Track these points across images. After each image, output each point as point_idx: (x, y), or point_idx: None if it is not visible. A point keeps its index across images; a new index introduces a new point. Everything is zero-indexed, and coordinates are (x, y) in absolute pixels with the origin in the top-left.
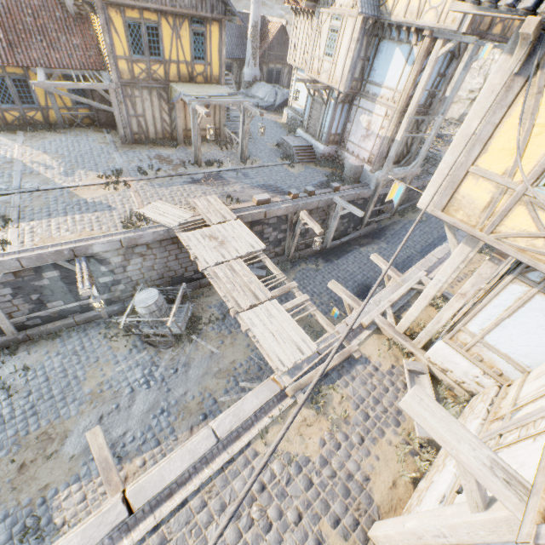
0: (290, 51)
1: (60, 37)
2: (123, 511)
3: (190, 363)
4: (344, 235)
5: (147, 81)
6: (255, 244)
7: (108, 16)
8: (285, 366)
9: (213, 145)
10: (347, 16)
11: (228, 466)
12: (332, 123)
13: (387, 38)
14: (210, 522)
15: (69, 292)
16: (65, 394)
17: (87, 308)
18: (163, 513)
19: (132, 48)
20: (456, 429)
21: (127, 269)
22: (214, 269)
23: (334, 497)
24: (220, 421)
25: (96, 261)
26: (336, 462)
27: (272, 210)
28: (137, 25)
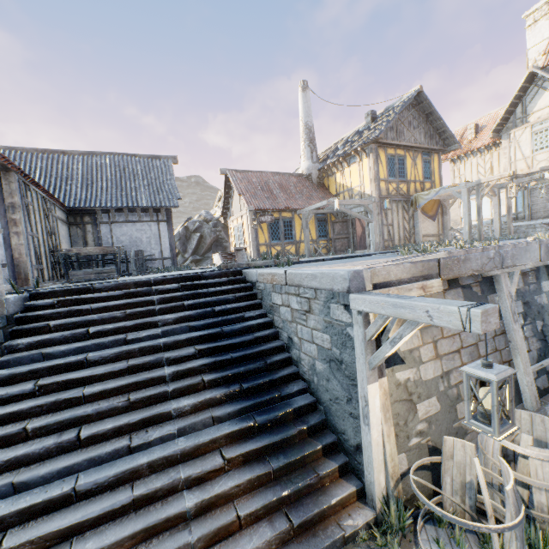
0: None
1: (311, 194)
2: None
3: None
4: None
5: (396, 196)
6: None
7: (377, 154)
8: None
9: None
10: None
11: None
12: None
13: None
14: None
15: None
16: None
17: None
18: None
19: (388, 173)
20: None
21: None
22: None
23: None
24: None
25: None
26: None
27: None
28: (392, 158)
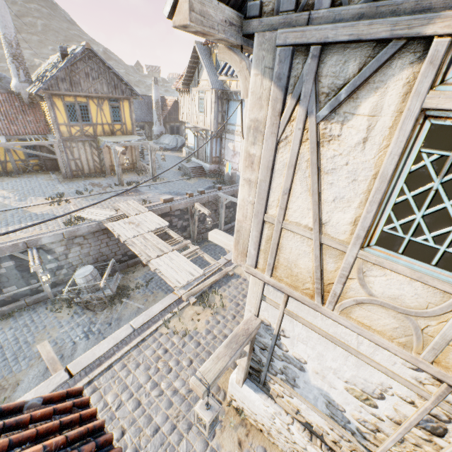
0: (181, 113)
1: (18, 116)
2: (65, 376)
3: (121, 317)
4: (233, 220)
5: (81, 137)
6: (161, 223)
7: (53, 101)
8: (181, 284)
9: (132, 173)
10: (206, 91)
11: (142, 343)
12: (212, 150)
13: (232, 100)
14: (129, 374)
15: (22, 278)
16: (16, 355)
17: (36, 291)
18: (94, 373)
19: (70, 118)
20: (230, 238)
21: (68, 256)
22: (132, 239)
23: (215, 349)
24: (135, 319)
25: (44, 252)
26: (217, 331)
27: (175, 205)
28: (73, 105)
